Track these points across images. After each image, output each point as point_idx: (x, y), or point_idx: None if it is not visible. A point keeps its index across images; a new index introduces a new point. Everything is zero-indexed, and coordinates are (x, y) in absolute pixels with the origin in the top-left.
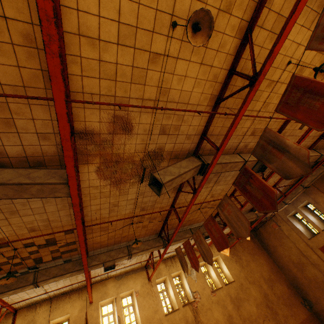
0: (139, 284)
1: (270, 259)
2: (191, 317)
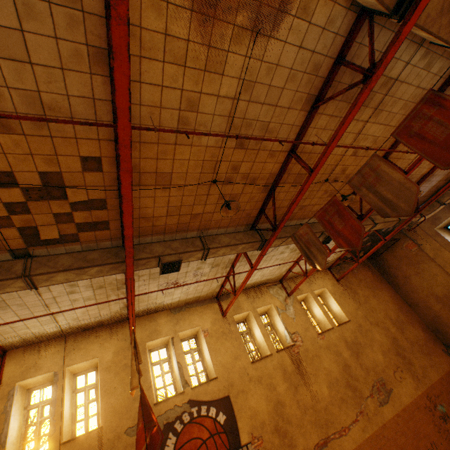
0: (209, 320)
1: (396, 296)
2: (290, 365)
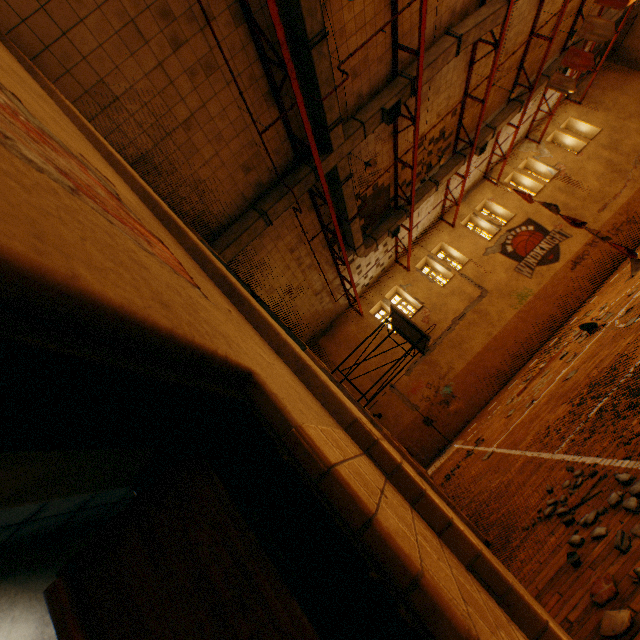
0: (488, 193)
1: None
2: (562, 185)
